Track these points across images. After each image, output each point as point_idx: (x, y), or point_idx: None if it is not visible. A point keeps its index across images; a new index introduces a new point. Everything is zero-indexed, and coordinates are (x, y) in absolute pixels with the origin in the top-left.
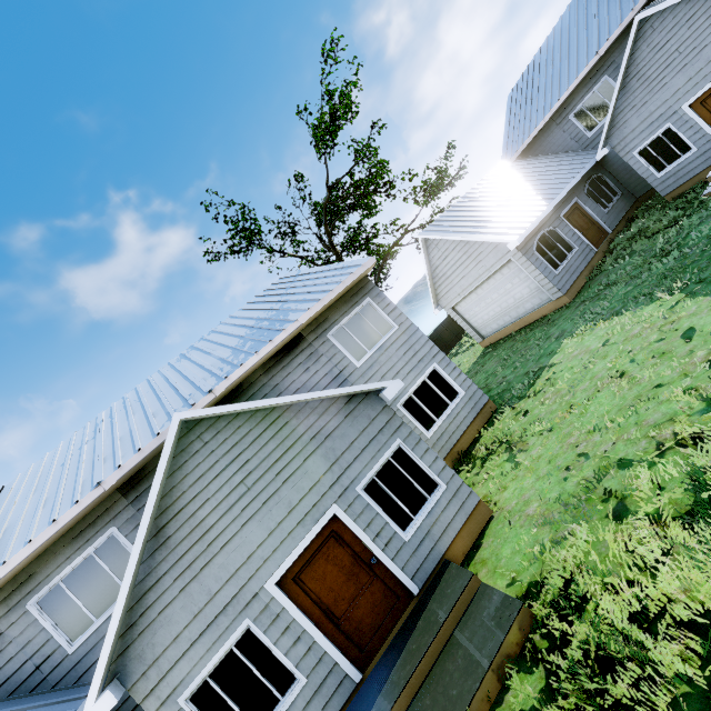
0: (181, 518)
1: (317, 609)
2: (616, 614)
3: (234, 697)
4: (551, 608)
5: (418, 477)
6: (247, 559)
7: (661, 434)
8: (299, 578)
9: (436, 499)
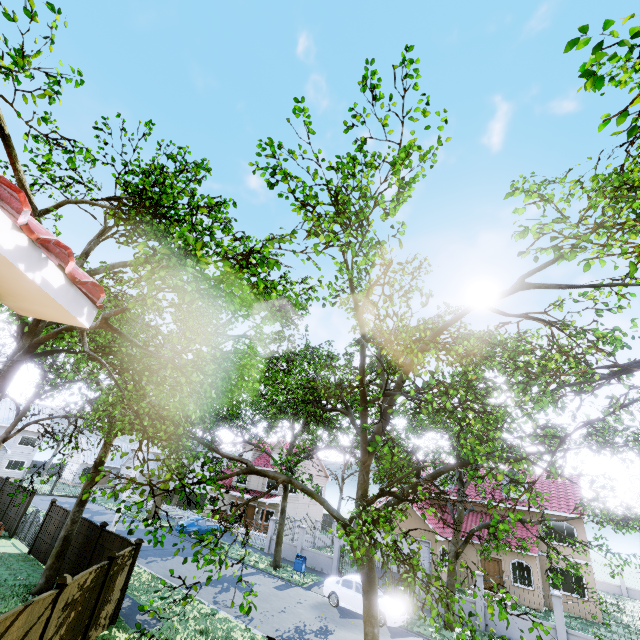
0: None
1: None
2: None
3: None
4: None
5: None
6: None
7: None
8: None
9: None
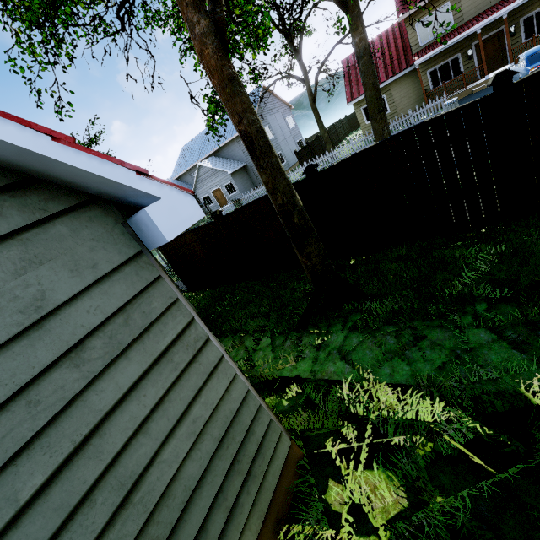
0: None
1: None
2: None
3: None
4: None
5: None
6: None
7: None
8: None
9: None
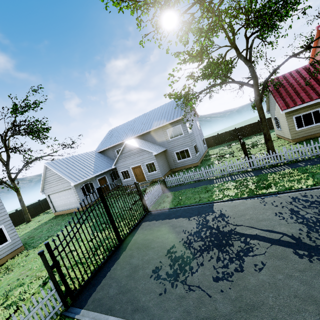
0: None
1: None
2: None
3: None
4: None
5: None
6: None
7: (39, 274)
8: None
9: None
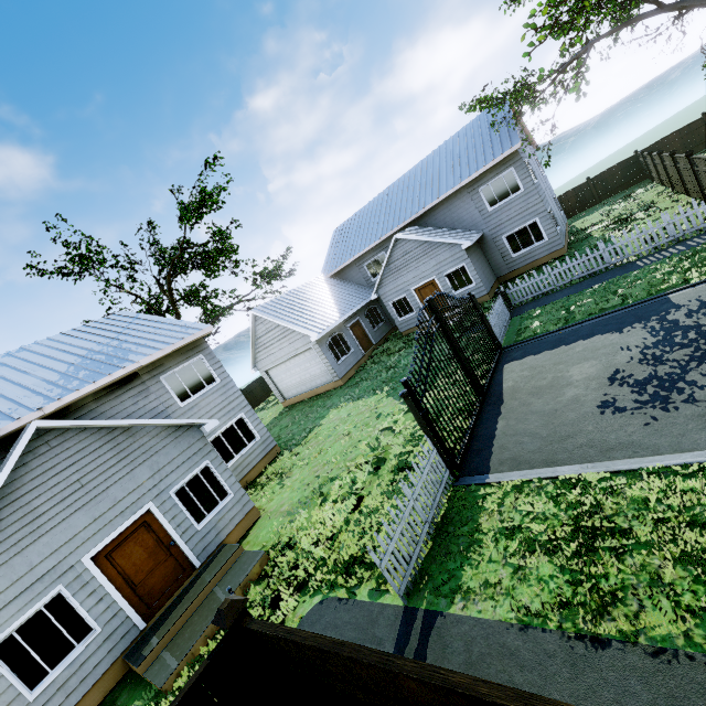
0: (17, 505)
1: (120, 578)
2: (306, 545)
3: (35, 646)
4: (279, 552)
5: (216, 487)
6: (70, 539)
7: (351, 464)
8: (110, 555)
9: (225, 503)
